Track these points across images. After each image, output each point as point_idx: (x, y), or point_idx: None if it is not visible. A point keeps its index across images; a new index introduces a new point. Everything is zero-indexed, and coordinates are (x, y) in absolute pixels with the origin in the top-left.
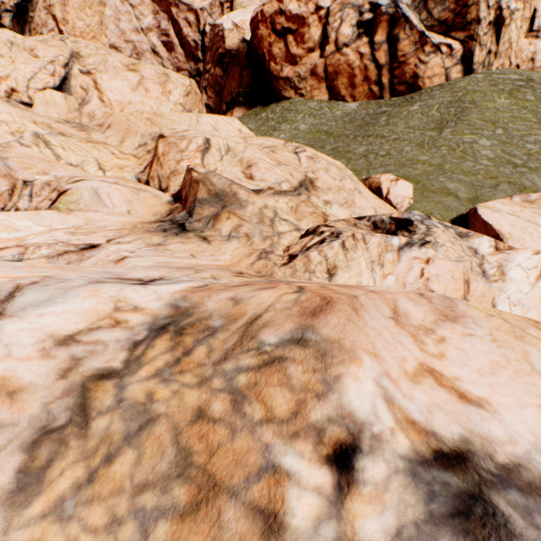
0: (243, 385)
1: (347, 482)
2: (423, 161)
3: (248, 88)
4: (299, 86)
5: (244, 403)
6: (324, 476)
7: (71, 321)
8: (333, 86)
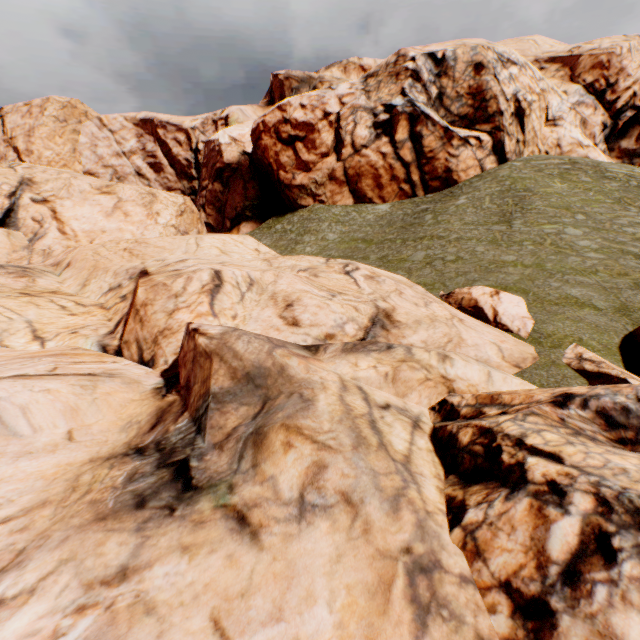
0: None
1: None
2: (511, 261)
3: (256, 200)
4: (317, 192)
5: None
6: None
7: None
8: (357, 189)
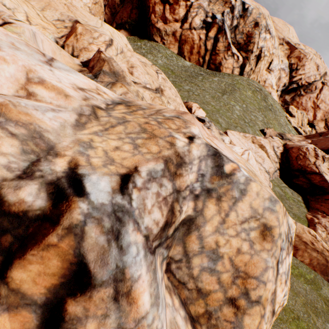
0: (160, 121)
1: (191, 142)
2: (212, 105)
3: (134, 22)
4: (164, 38)
5: (162, 124)
6: (186, 140)
7: (81, 84)
8: (182, 48)
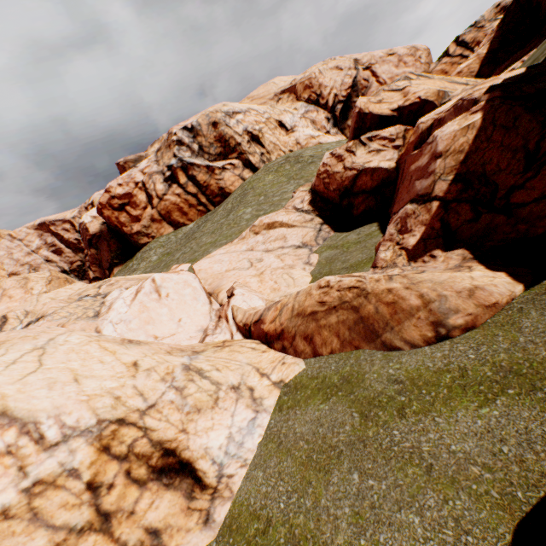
0: None
1: None
2: (208, 242)
3: (119, 250)
4: (148, 232)
5: None
6: None
7: None
8: (172, 220)
